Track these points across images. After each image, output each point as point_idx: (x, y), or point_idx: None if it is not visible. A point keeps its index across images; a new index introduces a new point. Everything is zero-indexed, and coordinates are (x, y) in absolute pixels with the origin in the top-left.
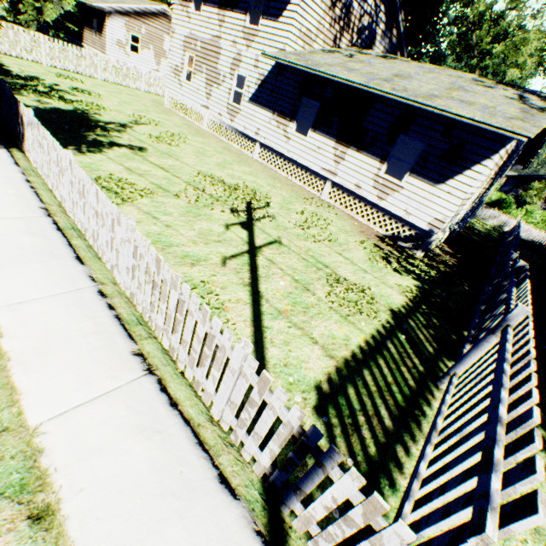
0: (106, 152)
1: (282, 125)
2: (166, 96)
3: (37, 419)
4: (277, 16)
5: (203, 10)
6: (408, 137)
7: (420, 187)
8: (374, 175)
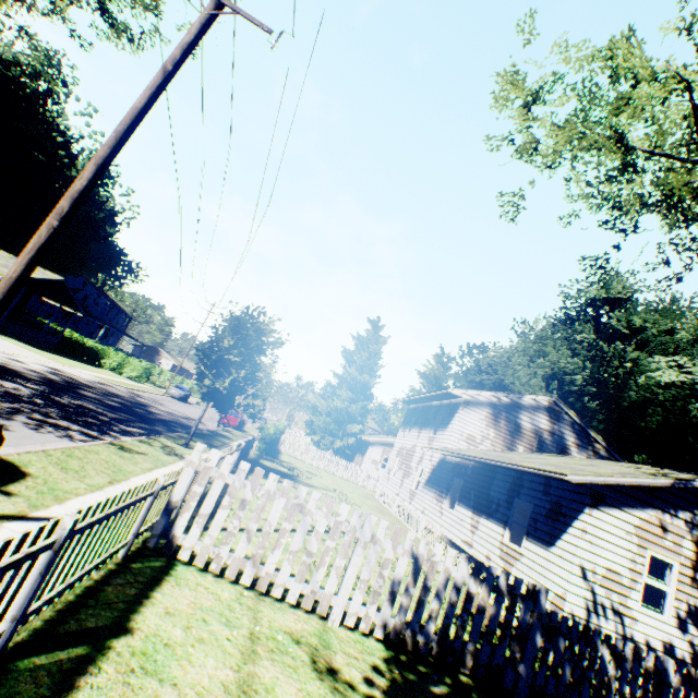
0: (278, 483)
1: (439, 501)
2: (378, 489)
3: (134, 480)
4: (445, 427)
5: (411, 431)
6: (520, 499)
7: (535, 551)
8: (500, 541)
